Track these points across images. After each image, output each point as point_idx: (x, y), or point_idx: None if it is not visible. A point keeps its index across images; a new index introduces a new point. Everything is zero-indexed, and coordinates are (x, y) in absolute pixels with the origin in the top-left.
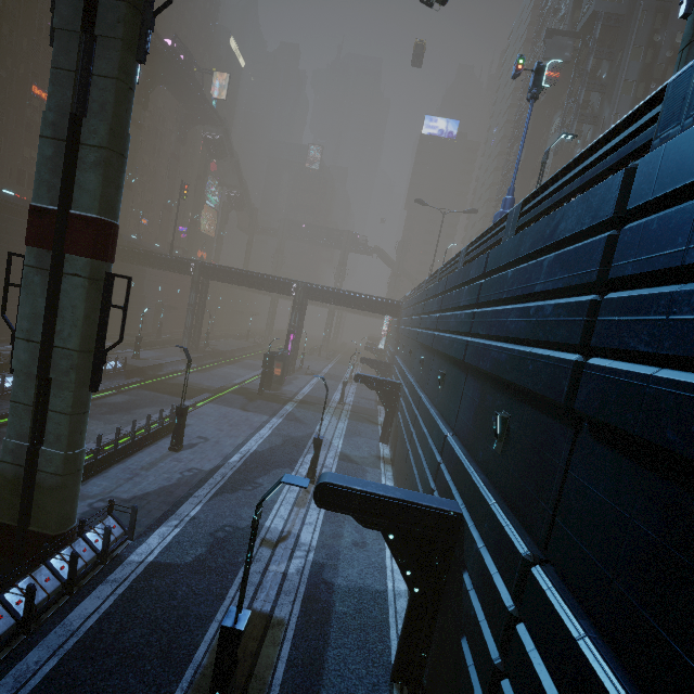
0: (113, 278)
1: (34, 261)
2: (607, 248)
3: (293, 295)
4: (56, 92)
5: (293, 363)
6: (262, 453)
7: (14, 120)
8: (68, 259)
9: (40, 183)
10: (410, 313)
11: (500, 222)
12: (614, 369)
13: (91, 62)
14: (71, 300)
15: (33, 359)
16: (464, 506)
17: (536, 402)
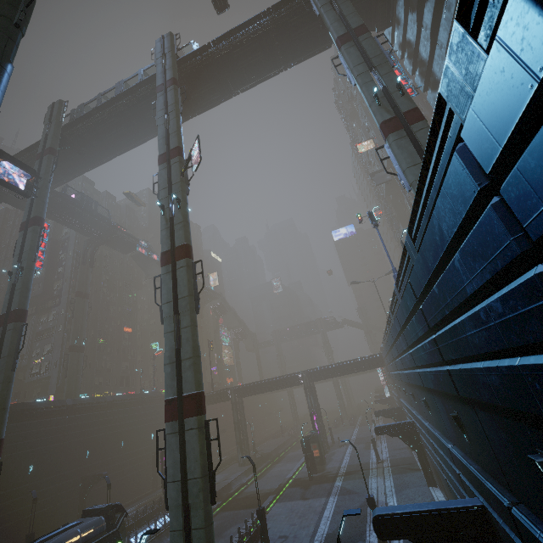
0: (208, 422)
1: (170, 430)
2: (423, 314)
3: (301, 383)
4: (168, 342)
5: (325, 440)
6: (334, 534)
7: (117, 350)
8: (186, 421)
9: (167, 387)
10: (388, 361)
11: (394, 295)
12: (454, 369)
13: (179, 323)
14: (191, 445)
15: (178, 493)
16: (483, 499)
17: (457, 398)
